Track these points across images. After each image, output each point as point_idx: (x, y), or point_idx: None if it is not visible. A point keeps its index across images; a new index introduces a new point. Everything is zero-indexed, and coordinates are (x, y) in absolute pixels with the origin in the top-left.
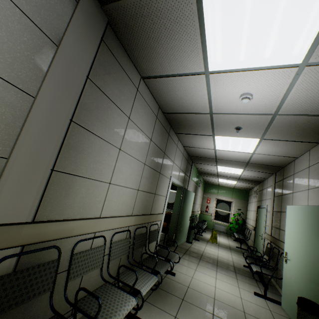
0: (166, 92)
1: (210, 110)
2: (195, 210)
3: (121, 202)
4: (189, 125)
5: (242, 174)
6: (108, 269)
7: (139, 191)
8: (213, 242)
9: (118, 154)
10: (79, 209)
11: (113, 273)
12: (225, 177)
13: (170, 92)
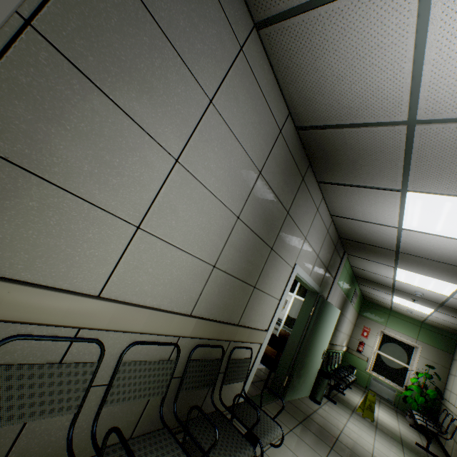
0: (306, 64)
1: (409, 114)
2: (337, 343)
3: (165, 278)
4: (349, 160)
5: (453, 297)
6: (96, 423)
7: (216, 270)
8: (364, 416)
9: (170, 169)
10: (34, 259)
11: (123, 429)
12: (409, 295)
13: (314, 64)
